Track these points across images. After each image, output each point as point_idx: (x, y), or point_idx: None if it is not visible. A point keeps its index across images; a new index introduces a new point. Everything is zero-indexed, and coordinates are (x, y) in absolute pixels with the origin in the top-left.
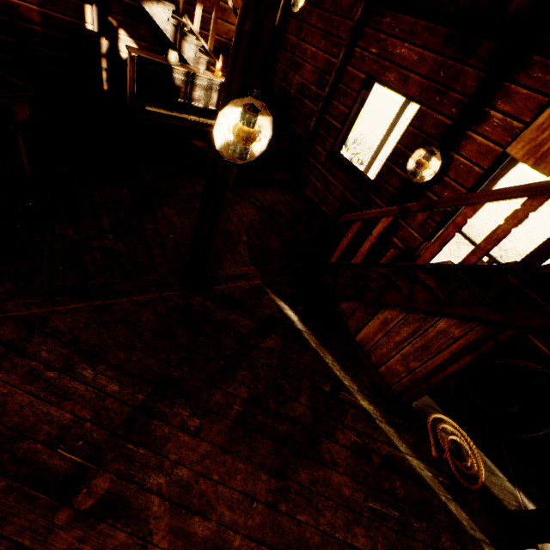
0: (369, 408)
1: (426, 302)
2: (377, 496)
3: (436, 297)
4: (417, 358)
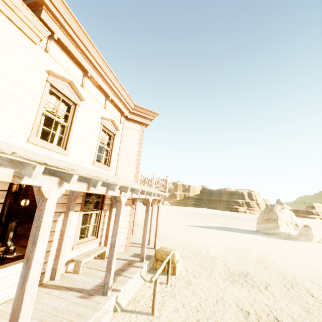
0: None
1: None
2: None
3: None
4: None
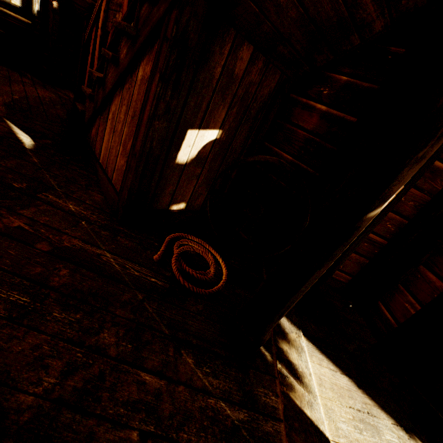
0: (82, 212)
1: (126, 55)
2: (0, 277)
3: (123, 29)
4: (130, 136)
